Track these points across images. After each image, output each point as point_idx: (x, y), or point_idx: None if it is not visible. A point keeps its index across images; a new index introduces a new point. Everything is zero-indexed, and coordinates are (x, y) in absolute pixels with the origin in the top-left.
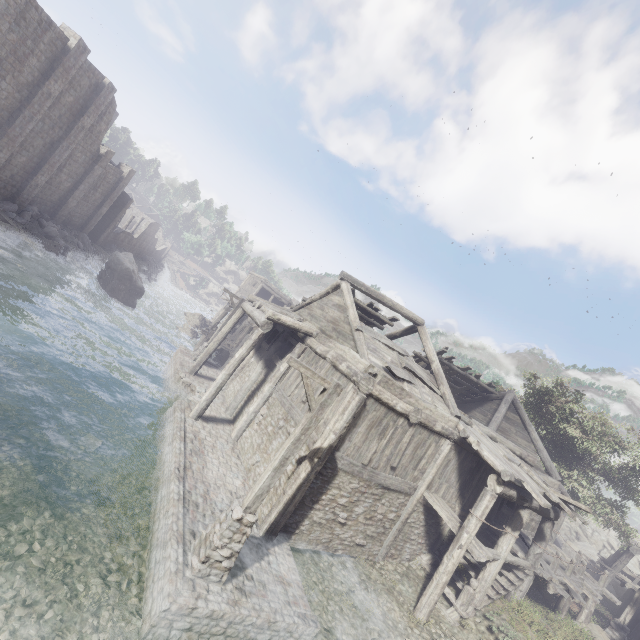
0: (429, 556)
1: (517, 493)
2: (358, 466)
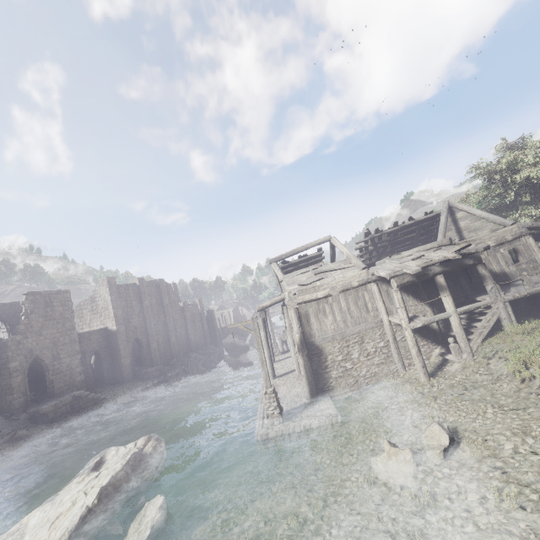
0: (439, 347)
1: (412, 276)
2: (329, 337)
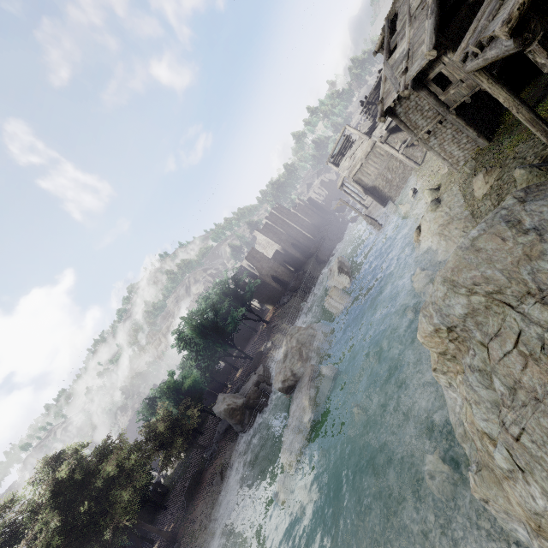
0: None
1: (387, 133)
2: (374, 180)
